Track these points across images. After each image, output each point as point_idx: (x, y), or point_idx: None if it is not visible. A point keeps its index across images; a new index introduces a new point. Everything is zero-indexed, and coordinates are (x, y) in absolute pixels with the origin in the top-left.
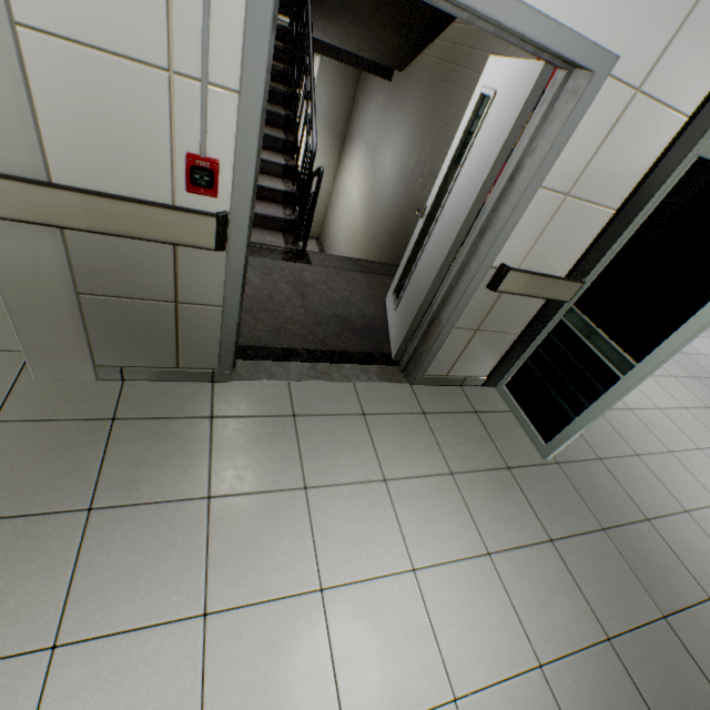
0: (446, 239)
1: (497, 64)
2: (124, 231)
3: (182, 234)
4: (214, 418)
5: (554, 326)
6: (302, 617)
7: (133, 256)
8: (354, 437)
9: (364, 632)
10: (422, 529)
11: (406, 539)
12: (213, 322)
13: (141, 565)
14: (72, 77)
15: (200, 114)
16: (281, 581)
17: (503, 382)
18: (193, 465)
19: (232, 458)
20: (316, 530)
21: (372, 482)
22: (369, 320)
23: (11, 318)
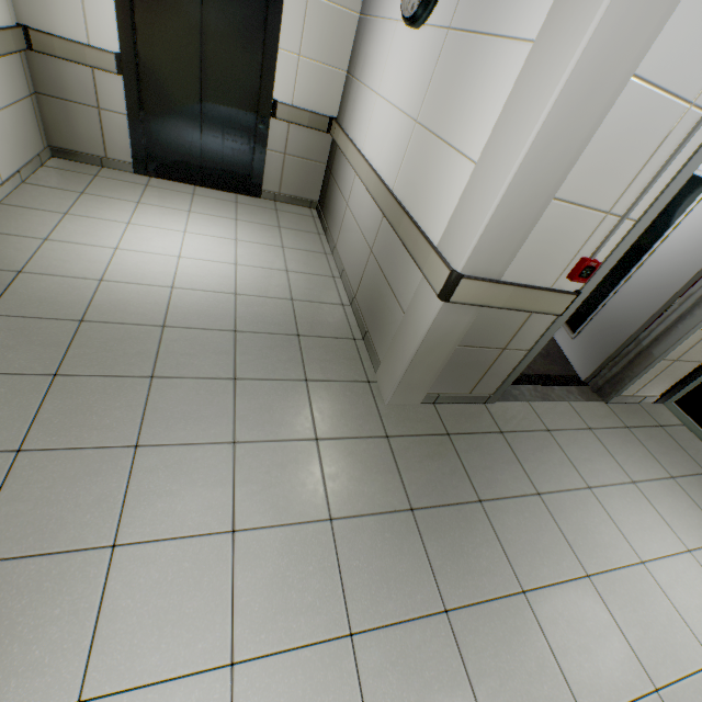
0: (660, 289)
1: None
2: (519, 307)
3: (549, 307)
4: (503, 433)
5: None
6: (642, 580)
7: (503, 320)
8: (594, 448)
9: (684, 593)
10: (677, 521)
11: (671, 528)
12: (514, 361)
13: (532, 540)
14: (554, 221)
15: (605, 235)
16: (615, 555)
17: (672, 400)
18: (514, 469)
19: (532, 464)
20: (614, 520)
21: (626, 483)
22: (546, 345)
23: (409, 364)
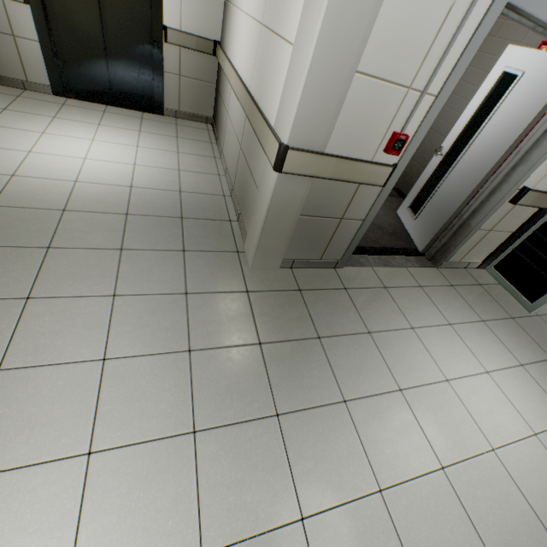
0: (477, 171)
1: (520, 52)
2: (345, 178)
3: (371, 178)
4: (347, 289)
5: (538, 226)
6: (444, 393)
7: (335, 192)
8: (422, 300)
9: (477, 401)
10: (481, 351)
11: (476, 356)
12: (353, 230)
13: (358, 365)
14: (363, 95)
15: (410, 110)
16: (426, 375)
17: (491, 265)
18: (351, 315)
19: (368, 312)
20: (429, 350)
21: (443, 325)
22: (394, 226)
23: (261, 231)
